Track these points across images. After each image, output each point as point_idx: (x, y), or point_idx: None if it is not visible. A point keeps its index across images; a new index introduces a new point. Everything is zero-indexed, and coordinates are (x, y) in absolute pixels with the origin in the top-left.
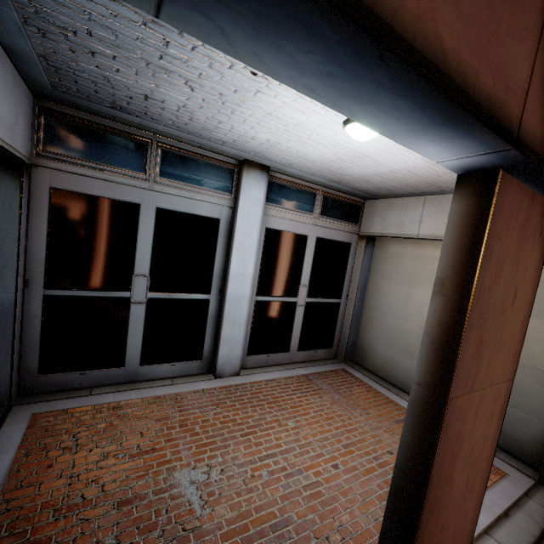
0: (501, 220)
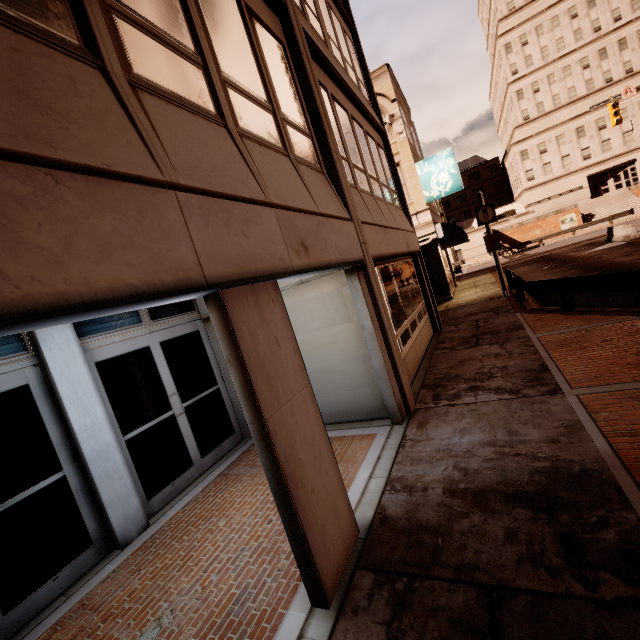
0: (238, 313)
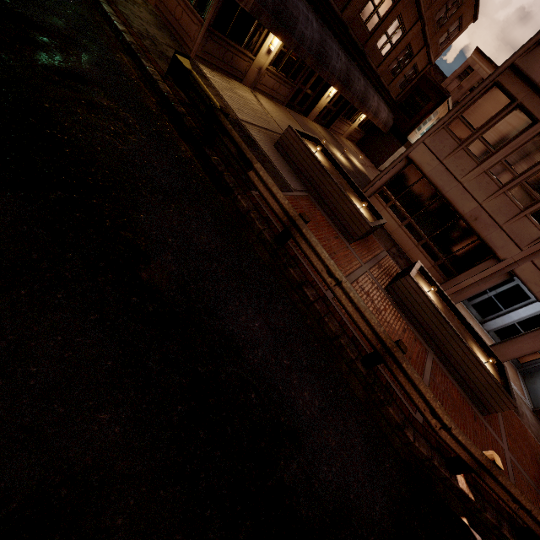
0: None
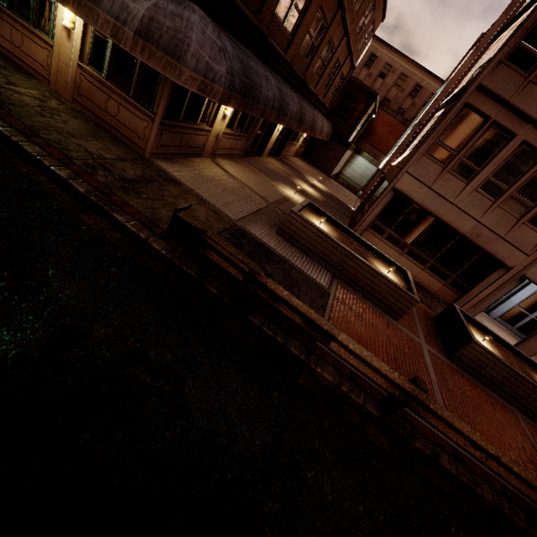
0: None
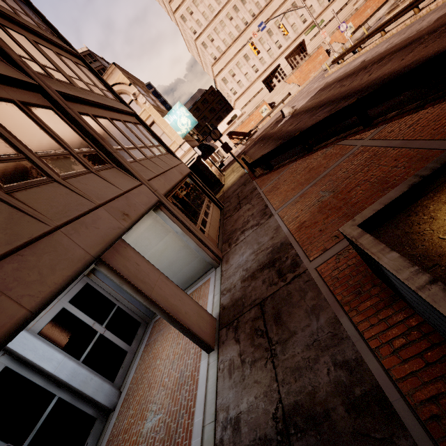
0: (113, 262)
